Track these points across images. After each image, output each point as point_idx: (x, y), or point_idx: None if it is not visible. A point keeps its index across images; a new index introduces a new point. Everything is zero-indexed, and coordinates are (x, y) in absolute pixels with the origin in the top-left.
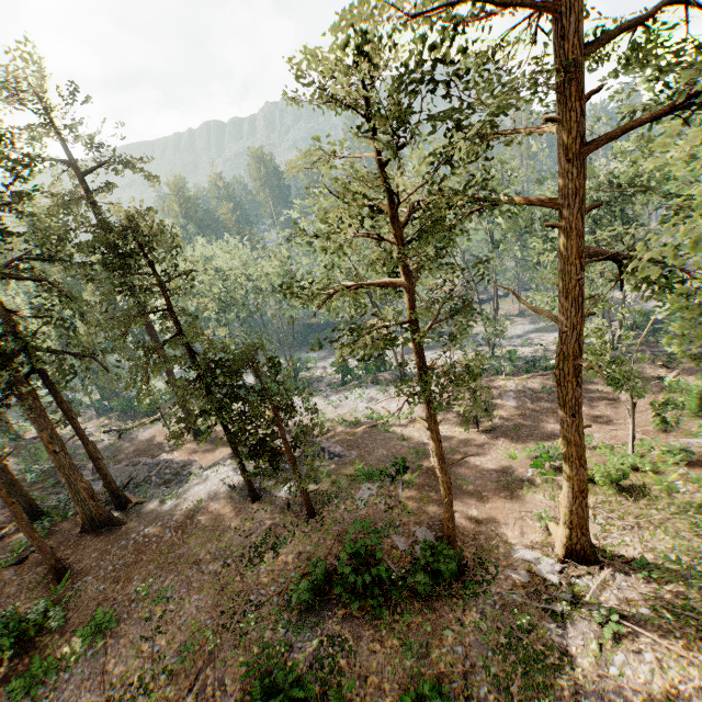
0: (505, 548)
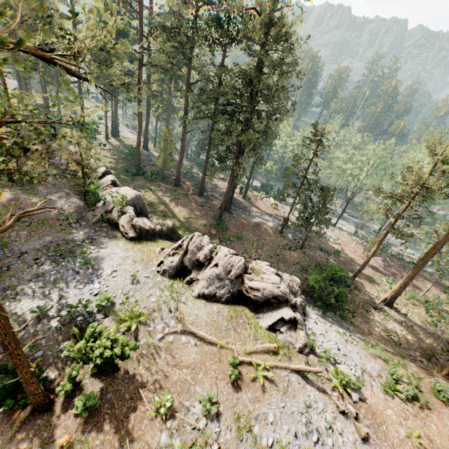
0: (364, 291)
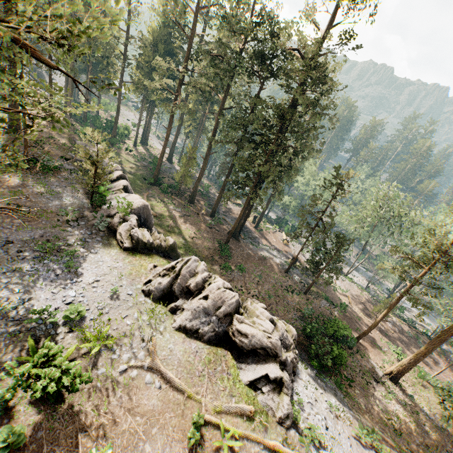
0: (367, 356)
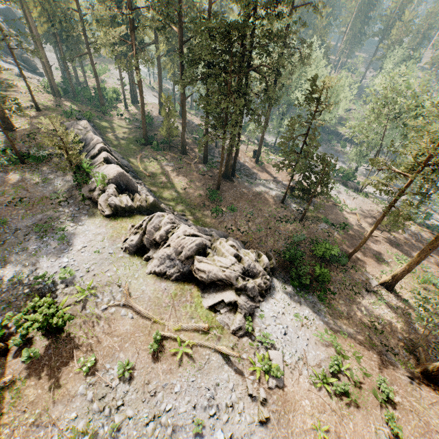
0: (363, 270)
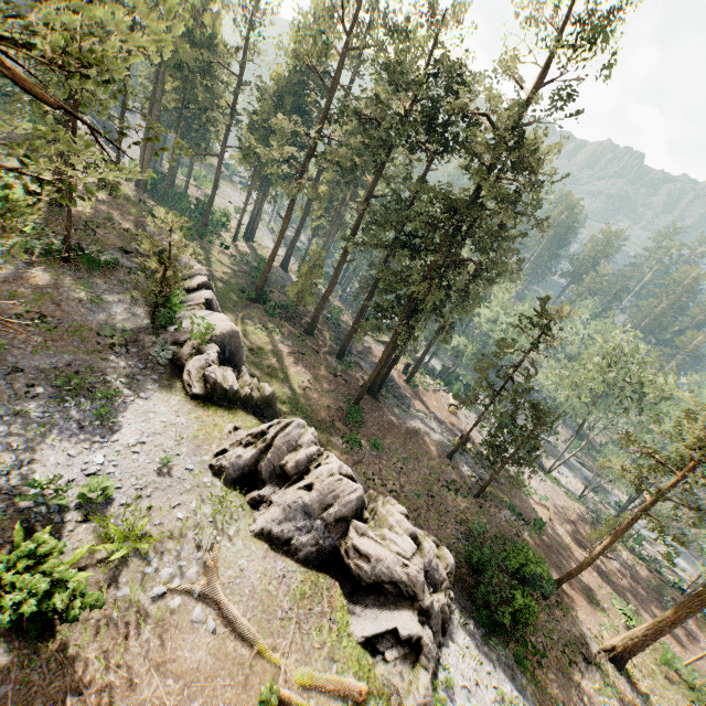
0: (573, 615)
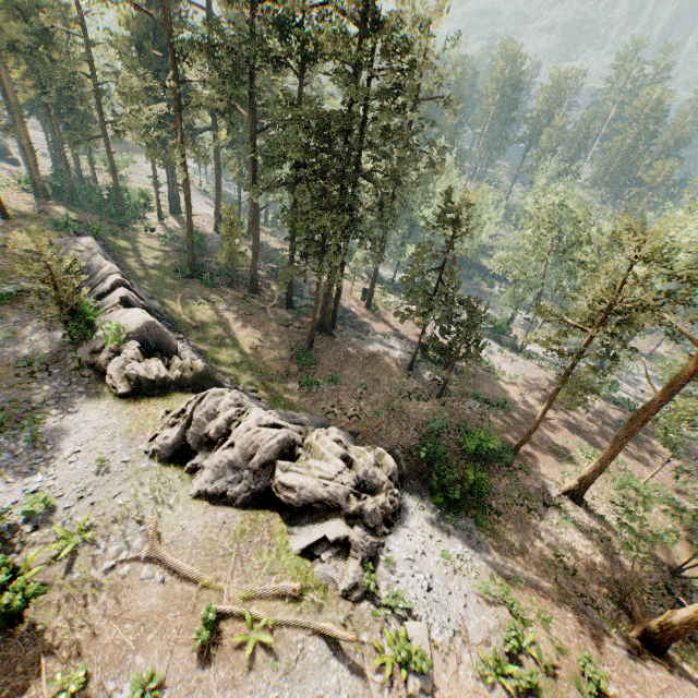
0: (536, 472)
